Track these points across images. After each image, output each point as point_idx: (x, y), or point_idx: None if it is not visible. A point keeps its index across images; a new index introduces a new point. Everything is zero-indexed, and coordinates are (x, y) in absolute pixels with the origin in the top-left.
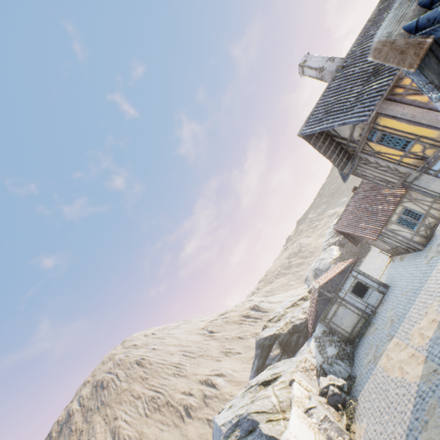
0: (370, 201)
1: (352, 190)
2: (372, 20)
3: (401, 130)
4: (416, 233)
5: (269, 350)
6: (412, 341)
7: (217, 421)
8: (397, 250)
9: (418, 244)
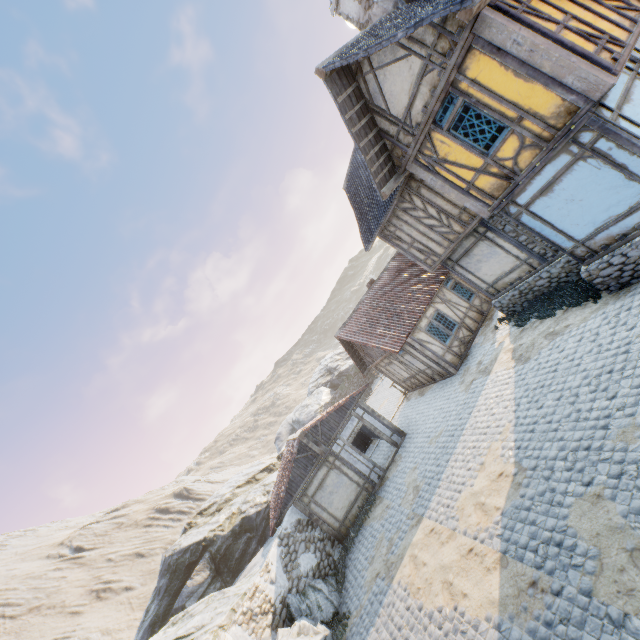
0: (392, 299)
1: (368, 284)
2: None
3: (499, 96)
4: (449, 349)
5: (187, 576)
6: (463, 521)
7: None
8: (418, 380)
9: (450, 365)
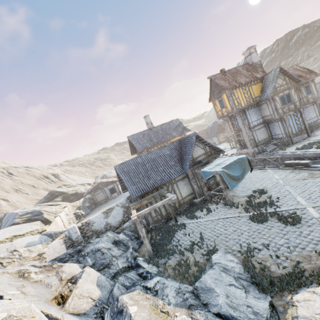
0: None
1: None
2: (166, 124)
3: None
4: None
5: (55, 197)
6: None
7: (14, 211)
8: None
9: None
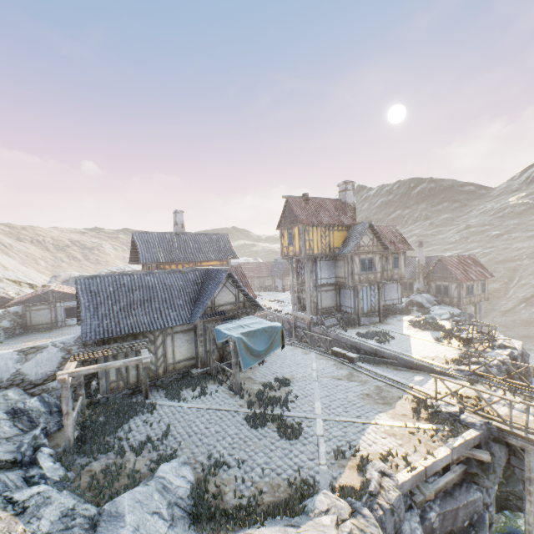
0: None
1: None
2: (207, 235)
3: None
4: None
5: None
6: None
7: None
8: None
9: None
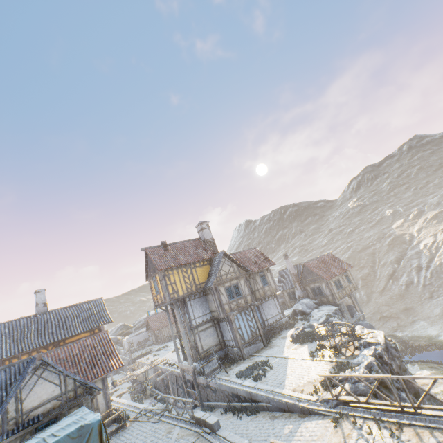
0: None
1: None
2: (76, 306)
3: None
4: None
5: None
6: None
7: None
8: None
9: None
